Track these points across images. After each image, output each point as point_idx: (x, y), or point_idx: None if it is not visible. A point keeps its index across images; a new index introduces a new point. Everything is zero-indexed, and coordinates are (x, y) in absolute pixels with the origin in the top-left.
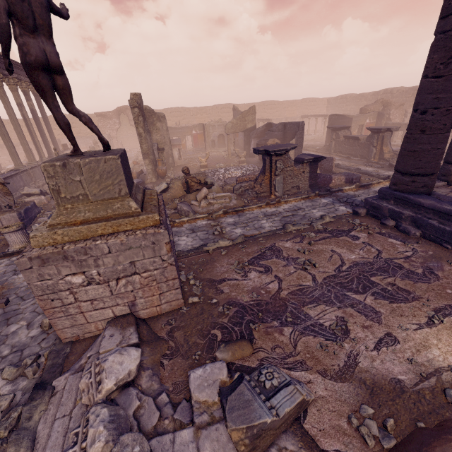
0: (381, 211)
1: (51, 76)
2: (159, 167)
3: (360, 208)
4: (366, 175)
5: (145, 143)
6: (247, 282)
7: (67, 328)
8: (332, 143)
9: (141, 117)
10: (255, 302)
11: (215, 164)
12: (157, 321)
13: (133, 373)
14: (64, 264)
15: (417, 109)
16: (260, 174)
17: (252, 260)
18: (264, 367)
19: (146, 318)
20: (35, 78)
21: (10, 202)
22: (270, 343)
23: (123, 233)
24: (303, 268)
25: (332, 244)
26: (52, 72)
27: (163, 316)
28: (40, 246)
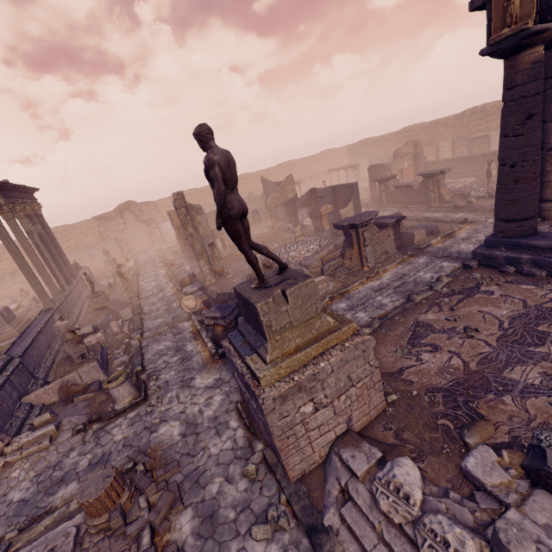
0: (495, 260)
1: (241, 221)
2: (215, 264)
3: (470, 261)
4: (440, 223)
5: (197, 243)
6: (427, 365)
7: (296, 464)
8: (383, 195)
9: (189, 216)
10: (453, 382)
11: (267, 245)
12: (373, 430)
13: (421, 480)
14: (298, 396)
15: (504, 164)
16: (346, 249)
17: (411, 342)
18: (537, 434)
19: (358, 431)
20: (235, 227)
21: (83, 351)
22: (503, 415)
23: (333, 349)
24: (468, 336)
25: (473, 305)
26: (242, 217)
27: (374, 424)
28: (268, 385)
